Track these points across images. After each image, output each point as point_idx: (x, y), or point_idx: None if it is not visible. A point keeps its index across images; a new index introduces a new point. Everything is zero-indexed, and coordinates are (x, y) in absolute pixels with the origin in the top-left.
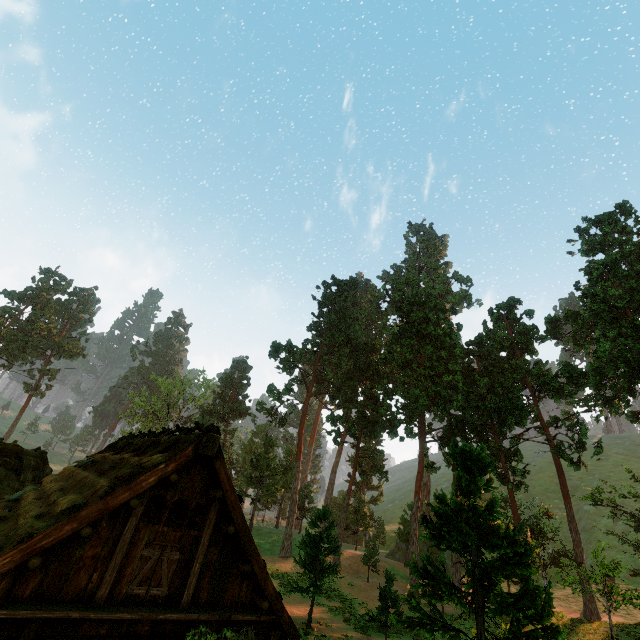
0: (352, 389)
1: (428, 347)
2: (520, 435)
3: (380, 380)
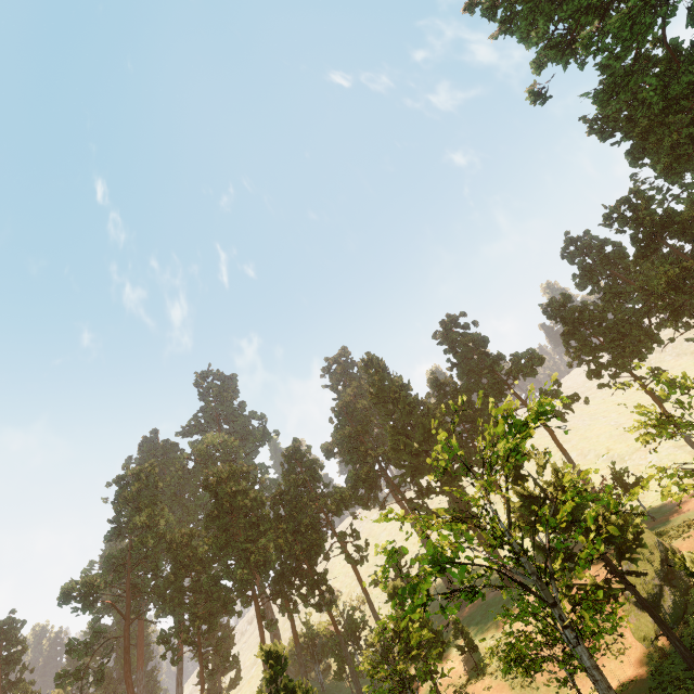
0: (178, 591)
1: (240, 520)
2: (329, 549)
3: (205, 565)
